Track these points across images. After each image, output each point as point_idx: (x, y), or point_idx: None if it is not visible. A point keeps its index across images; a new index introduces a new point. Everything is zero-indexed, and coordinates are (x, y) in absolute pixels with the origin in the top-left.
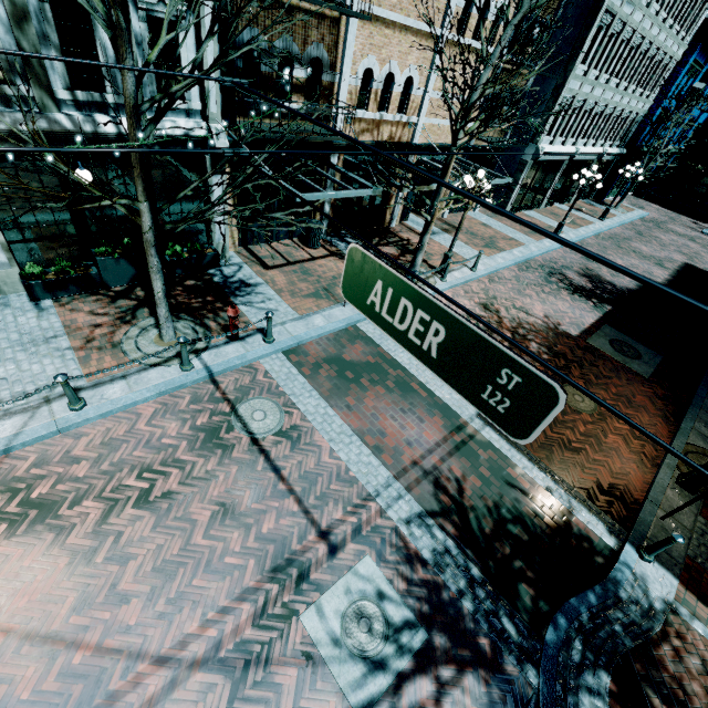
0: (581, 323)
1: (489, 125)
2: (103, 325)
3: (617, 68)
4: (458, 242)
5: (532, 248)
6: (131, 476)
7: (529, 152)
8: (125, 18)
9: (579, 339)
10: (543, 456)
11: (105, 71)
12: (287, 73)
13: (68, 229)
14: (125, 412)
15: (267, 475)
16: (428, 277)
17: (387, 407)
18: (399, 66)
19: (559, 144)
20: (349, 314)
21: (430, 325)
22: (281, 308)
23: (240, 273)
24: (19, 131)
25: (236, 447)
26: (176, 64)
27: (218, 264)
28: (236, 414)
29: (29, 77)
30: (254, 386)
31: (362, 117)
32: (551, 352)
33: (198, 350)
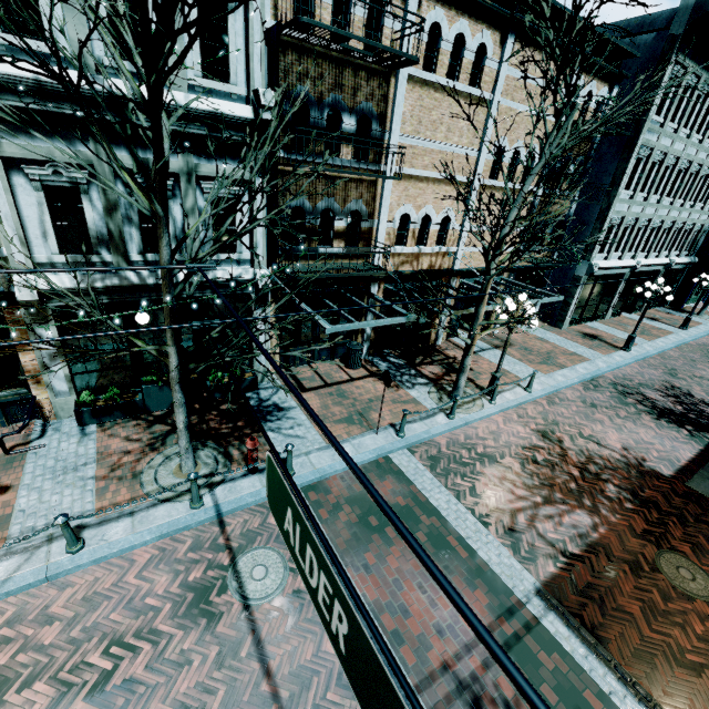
0: (674, 458)
1: (521, 256)
2: (132, 452)
3: (667, 188)
4: (510, 359)
5: (599, 363)
6: (97, 649)
7: (581, 268)
8: (164, 209)
9: (674, 480)
10: (641, 673)
11: (173, 238)
12: (329, 224)
13: (124, 361)
14: (120, 557)
15: (250, 665)
16: (475, 398)
17: (415, 571)
18: (435, 209)
19: (615, 258)
20: (380, 443)
21: (334, 602)
22: (309, 434)
23: (276, 396)
24: (95, 287)
25: (223, 617)
26: (232, 227)
27: (256, 388)
28: (234, 568)
29: (111, 248)
30: (263, 531)
31: (401, 252)
32: (636, 498)
33: (213, 483)
